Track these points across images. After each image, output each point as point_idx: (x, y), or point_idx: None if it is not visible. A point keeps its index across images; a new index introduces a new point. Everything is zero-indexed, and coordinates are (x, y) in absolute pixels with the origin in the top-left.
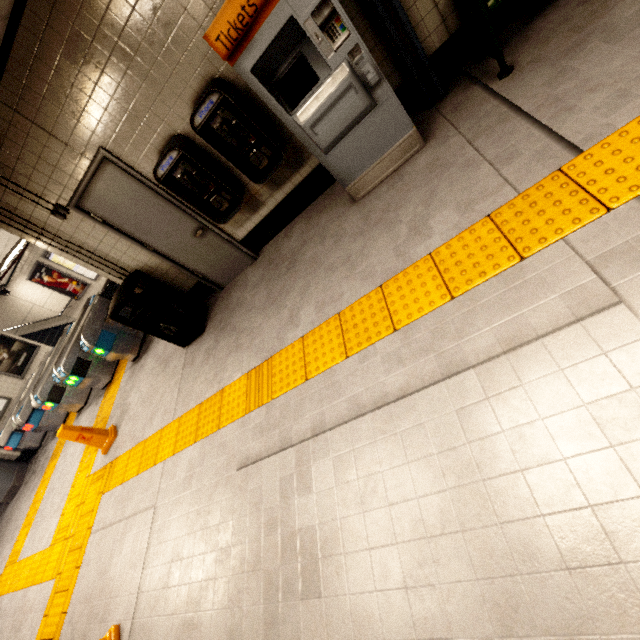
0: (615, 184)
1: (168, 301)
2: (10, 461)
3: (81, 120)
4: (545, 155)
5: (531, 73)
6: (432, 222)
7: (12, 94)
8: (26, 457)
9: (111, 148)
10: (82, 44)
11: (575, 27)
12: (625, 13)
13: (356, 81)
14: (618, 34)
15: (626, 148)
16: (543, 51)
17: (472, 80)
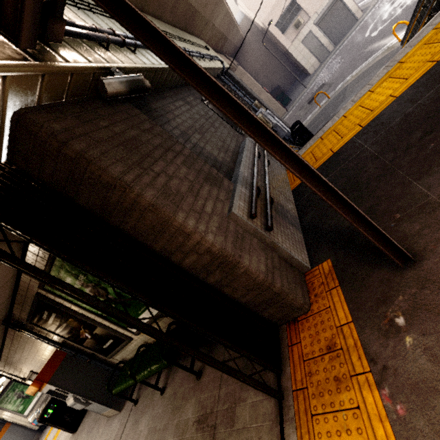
0: None
1: (63, 414)
2: (34, 430)
3: (24, 365)
4: None
5: (132, 418)
6: None
7: (4, 360)
8: (42, 428)
9: (35, 370)
10: (18, 356)
11: (143, 407)
12: (140, 426)
13: (77, 402)
14: (133, 439)
15: None
16: (139, 407)
17: (140, 386)
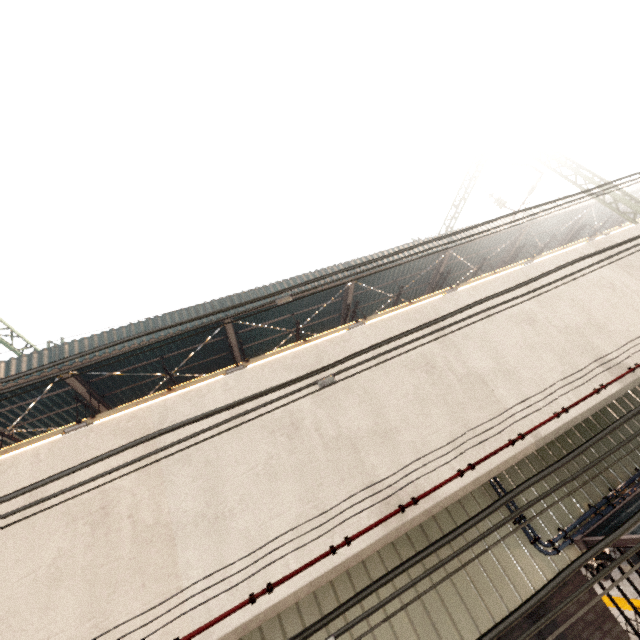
0: (626, 606)
1: None
2: None
3: None
4: (635, 595)
5: None
6: (614, 590)
7: None
8: None
9: None
10: None
11: None
12: None
13: None
14: None
15: (635, 603)
16: None
17: None
